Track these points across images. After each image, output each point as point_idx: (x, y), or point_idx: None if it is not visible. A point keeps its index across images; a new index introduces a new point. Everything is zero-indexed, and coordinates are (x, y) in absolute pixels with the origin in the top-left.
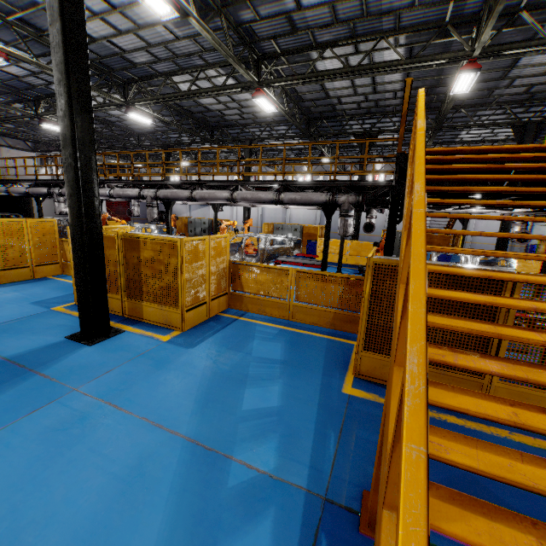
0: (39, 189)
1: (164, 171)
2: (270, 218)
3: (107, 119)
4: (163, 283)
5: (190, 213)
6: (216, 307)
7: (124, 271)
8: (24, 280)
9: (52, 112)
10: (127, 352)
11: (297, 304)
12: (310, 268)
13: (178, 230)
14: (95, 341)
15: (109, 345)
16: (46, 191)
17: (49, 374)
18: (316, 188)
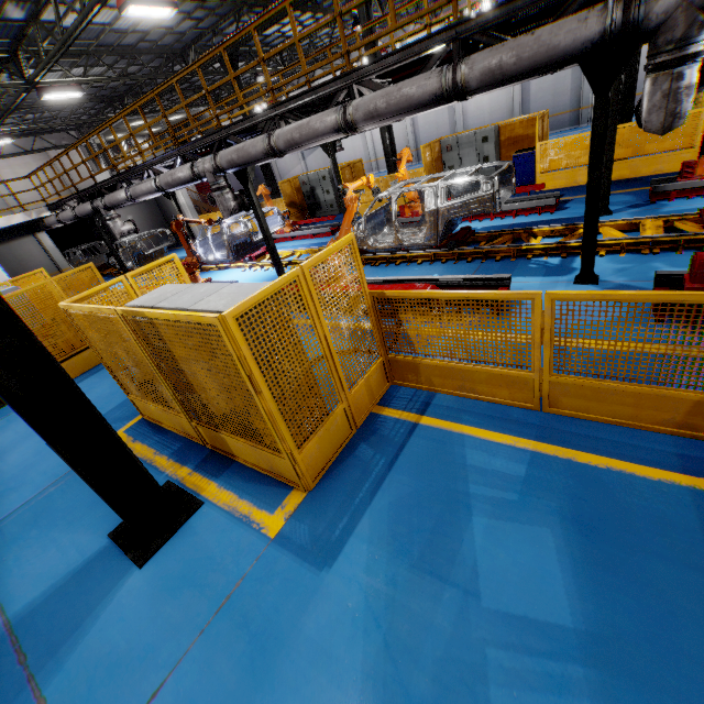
0: (83, 208)
1: (213, 109)
2: (427, 129)
3: (124, 46)
4: (234, 407)
5: (305, 162)
6: (365, 400)
7: (168, 379)
8: (94, 366)
9: (39, 67)
10: (199, 595)
11: (562, 378)
12: (531, 216)
13: (290, 203)
14: (148, 552)
15: (171, 561)
16: (90, 208)
17: (52, 699)
18: (544, 15)
